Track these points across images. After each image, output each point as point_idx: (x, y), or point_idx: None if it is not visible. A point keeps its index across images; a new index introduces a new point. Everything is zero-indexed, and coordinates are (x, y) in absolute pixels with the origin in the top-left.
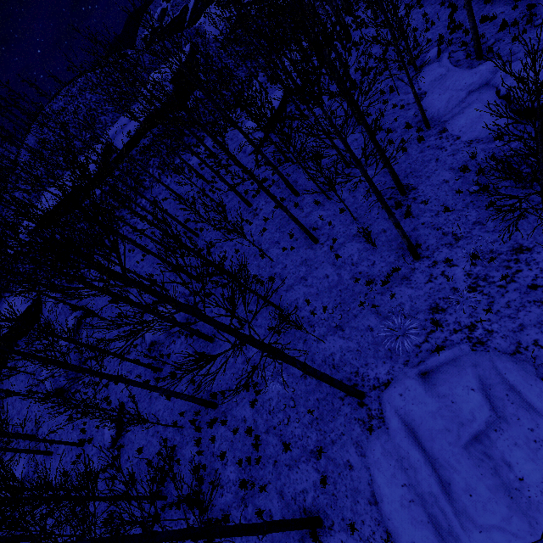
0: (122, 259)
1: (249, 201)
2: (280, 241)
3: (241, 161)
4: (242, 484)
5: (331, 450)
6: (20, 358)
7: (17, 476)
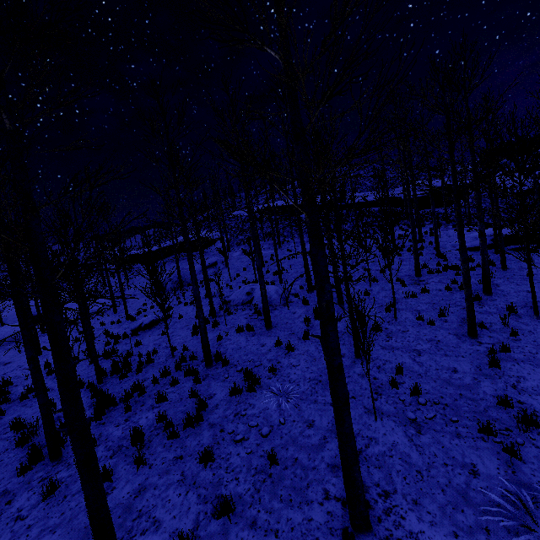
0: (278, 251)
1: (420, 270)
2: (422, 311)
3: (443, 249)
4: (137, 431)
5: (238, 529)
6: (172, 261)
7: (94, 307)
